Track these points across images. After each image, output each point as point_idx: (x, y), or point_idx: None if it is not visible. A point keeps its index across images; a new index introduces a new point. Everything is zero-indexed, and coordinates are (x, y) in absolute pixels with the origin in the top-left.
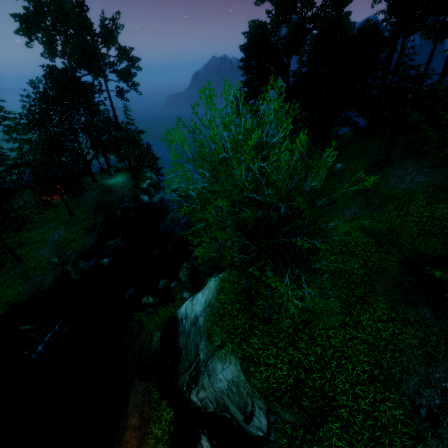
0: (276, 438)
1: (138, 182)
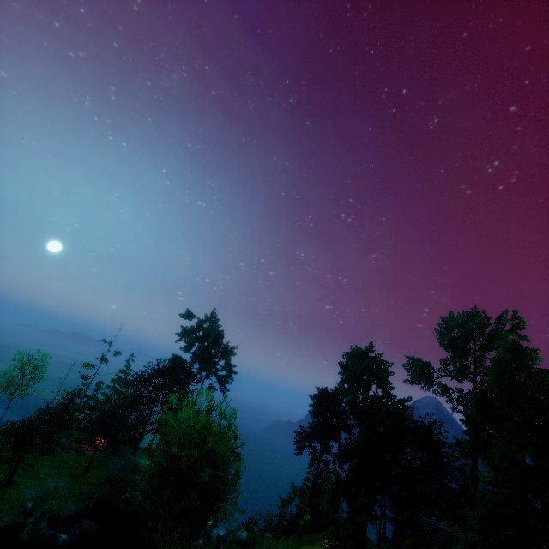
0: None
1: None
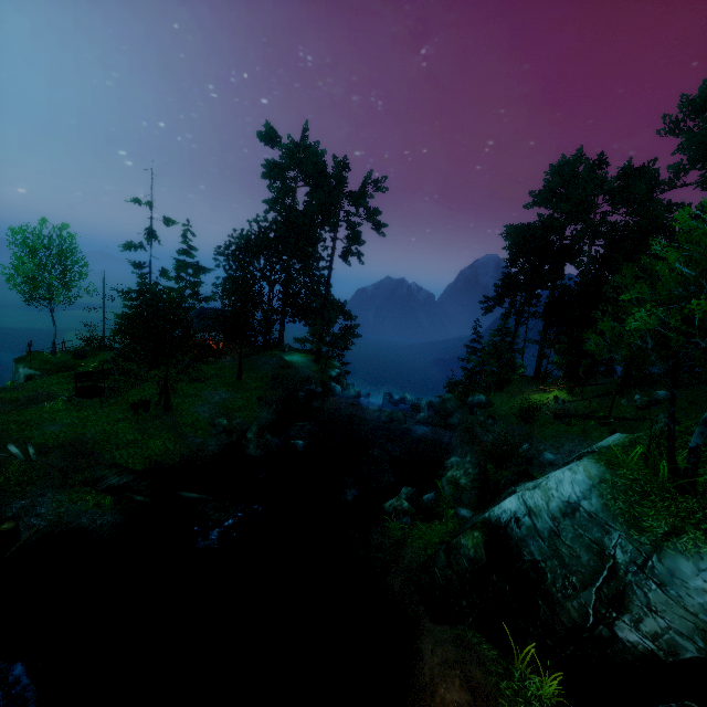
0: None
1: (324, 367)
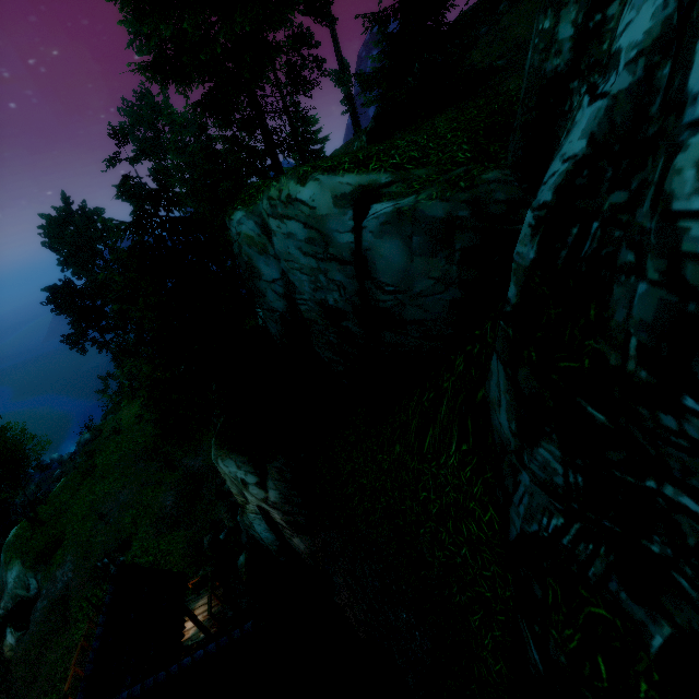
0: (42, 585)
1: None
